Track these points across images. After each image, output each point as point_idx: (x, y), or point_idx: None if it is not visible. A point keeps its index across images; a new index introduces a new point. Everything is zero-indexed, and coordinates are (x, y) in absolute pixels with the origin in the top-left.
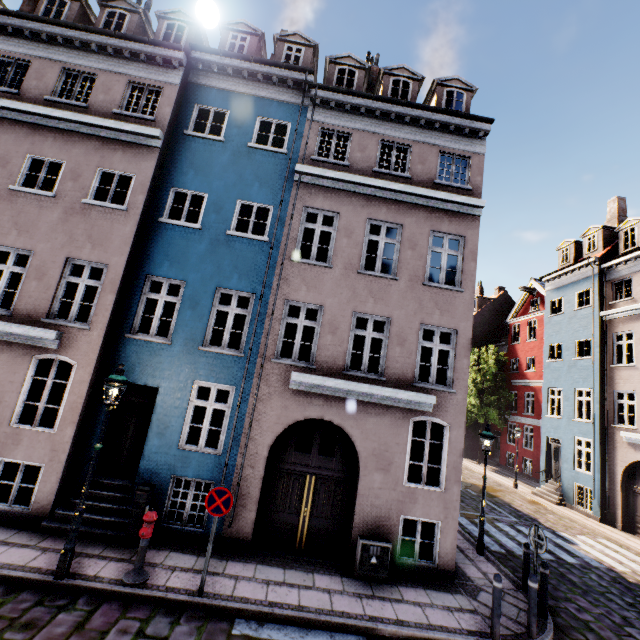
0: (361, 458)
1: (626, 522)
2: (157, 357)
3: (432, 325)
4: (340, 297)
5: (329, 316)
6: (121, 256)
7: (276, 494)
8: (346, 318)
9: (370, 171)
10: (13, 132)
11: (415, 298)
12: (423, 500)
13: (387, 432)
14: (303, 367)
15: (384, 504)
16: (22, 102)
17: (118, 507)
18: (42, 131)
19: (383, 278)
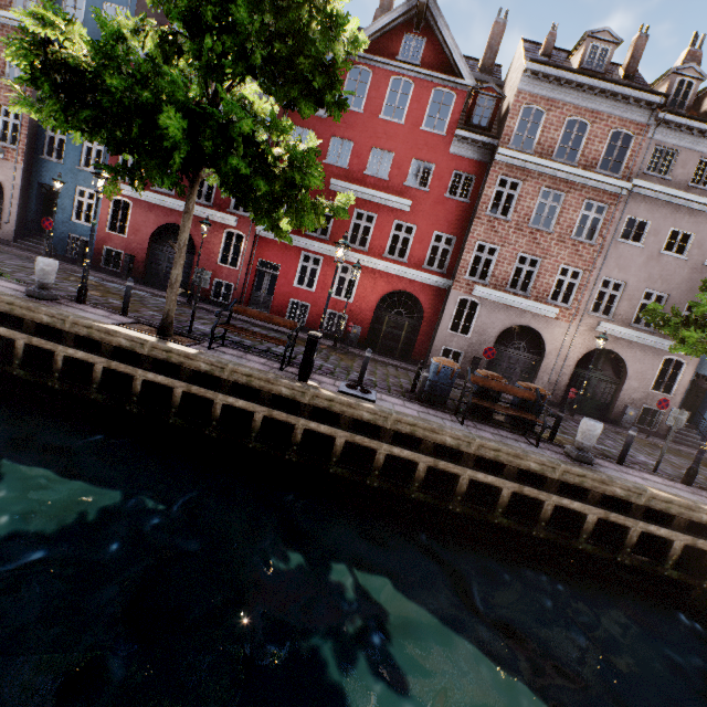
0: None
1: None
2: None
3: None
4: None
5: None
6: None
7: None
8: None
9: None
10: (662, 210)
11: None
12: None
13: None
14: None
15: None
16: (670, 186)
17: (694, 435)
18: (681, 210)
19: None
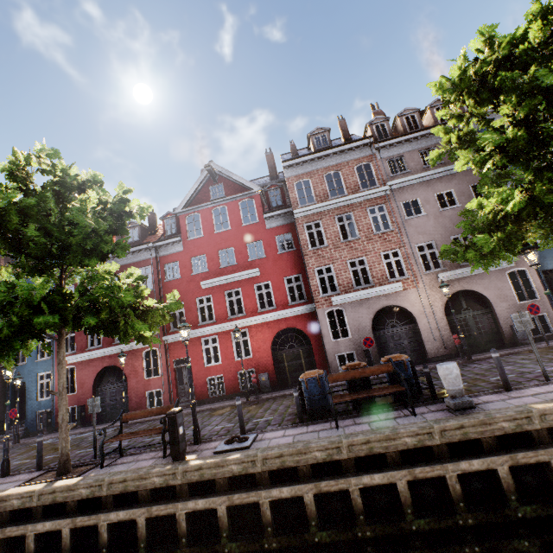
0: None
1: None
2: None
3: None
4: None
5: None
6: None
7: None
8: None
9: None
10: (420, 188)
11: None
12: None
13: None
14: None
15: None
16: (413, 174)
17: None
18: (432, 182)
19: None
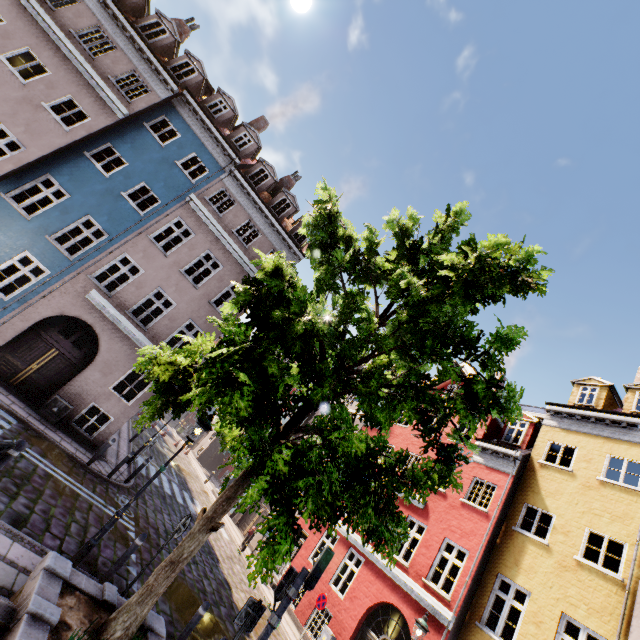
0: (96, 360)
1: (242, 521)
2: (12, 220)
3: (196, 324)
4: (158, 274)
5: (143, 279)
6: (40, 151)
7: (24, 346)
8: (152, 287)
9: (230, 229)
10: (29, 26)
11: (199, 305)
12: (114, 402)
13: (124, 357)
14: (104, 292)
15: (89, 391)
16: (52, 17)
17: None
18: (51, 44)
19: (191, 283)
